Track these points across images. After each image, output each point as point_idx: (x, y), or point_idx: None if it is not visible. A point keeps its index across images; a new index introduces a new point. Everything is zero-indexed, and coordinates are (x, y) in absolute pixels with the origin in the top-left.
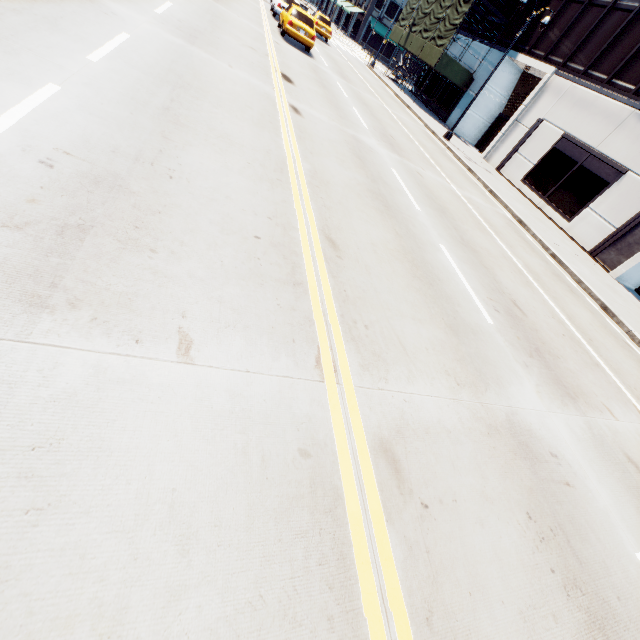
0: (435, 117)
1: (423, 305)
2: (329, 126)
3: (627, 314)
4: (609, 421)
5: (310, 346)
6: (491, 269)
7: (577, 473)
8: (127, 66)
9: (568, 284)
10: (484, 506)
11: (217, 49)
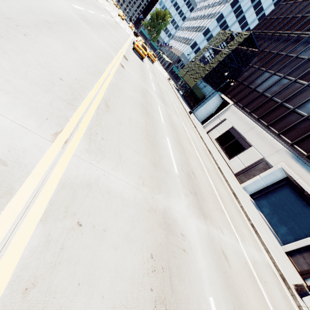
0: (188, 106)
1: (143, 149)
2: (136, 79)
3: (243, 200)
4: (219, 234)
5: (57, 126)
6: (187, 157)
7: (192, 248)
8: (38, 1)
9: (221, 179)
10: (124, 240)
11: (96, 31)
